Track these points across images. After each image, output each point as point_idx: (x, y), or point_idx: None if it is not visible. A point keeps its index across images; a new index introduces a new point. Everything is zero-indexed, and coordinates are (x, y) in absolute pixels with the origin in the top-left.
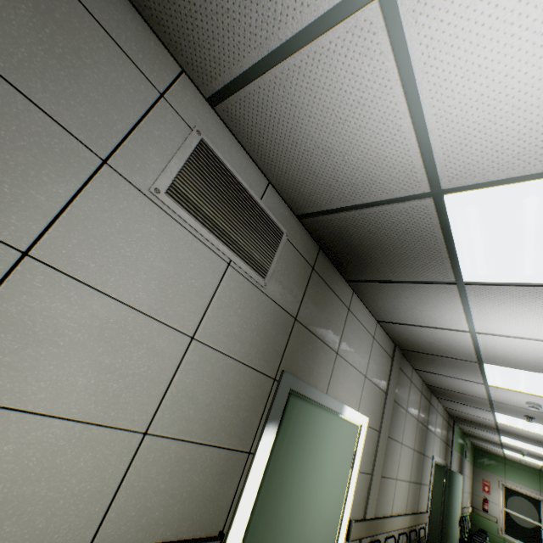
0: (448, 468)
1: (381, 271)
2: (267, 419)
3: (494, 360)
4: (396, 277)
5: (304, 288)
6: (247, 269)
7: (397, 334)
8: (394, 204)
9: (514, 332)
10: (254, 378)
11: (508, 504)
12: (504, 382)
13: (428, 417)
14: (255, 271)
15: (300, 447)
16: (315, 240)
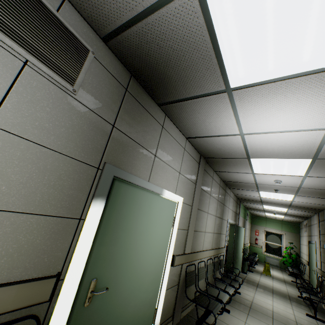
0: (236, 225)
1: (177, 90)
2: (94, 196)
3: (256, 154)
4: (188, 93)
5: (119, 103)
6: (49, 72)
7: (200, 147)
8: (168, 4)
9: (265, 128)
10: (75, 166)
11: (267, 239)
12: (262, 169)
13: (225, 199)
14: (60, 77)
15: (129, 215)
16: (125, 67)
